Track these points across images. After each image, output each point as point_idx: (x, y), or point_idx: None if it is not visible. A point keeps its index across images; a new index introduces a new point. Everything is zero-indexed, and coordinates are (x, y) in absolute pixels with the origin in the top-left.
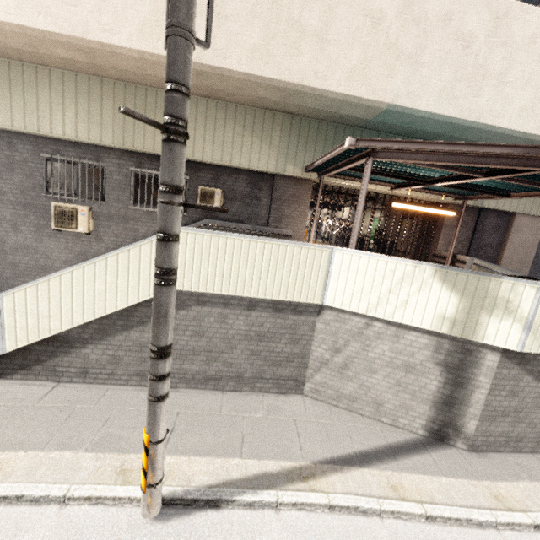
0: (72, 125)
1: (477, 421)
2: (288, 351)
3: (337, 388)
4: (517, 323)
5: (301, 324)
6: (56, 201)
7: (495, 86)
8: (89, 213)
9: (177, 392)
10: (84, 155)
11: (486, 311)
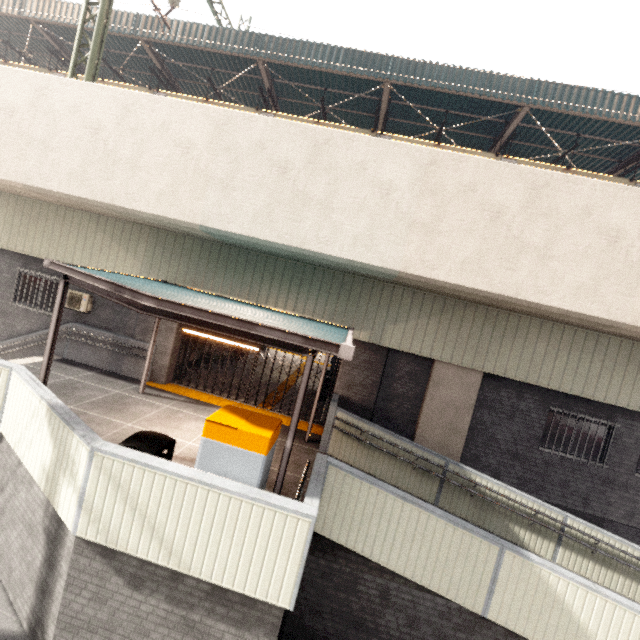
0: None
1: (55, 627)
2: None
3: None
4: (75, 493)
5: None
6: None
7: (320, 212)
8: None
9: None
10: None
11: (63, 470)
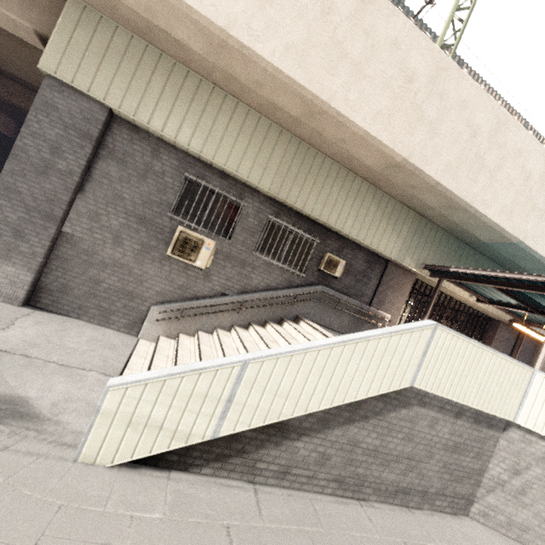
0: (237, 159)
1: None
2: (471, 466)
3: (510, 514)
4: None
5: (488, 438)
6: (179, 224)
7: None
8: (213, 249)
9: (374, 508)
10: (228, 189)
11: None
